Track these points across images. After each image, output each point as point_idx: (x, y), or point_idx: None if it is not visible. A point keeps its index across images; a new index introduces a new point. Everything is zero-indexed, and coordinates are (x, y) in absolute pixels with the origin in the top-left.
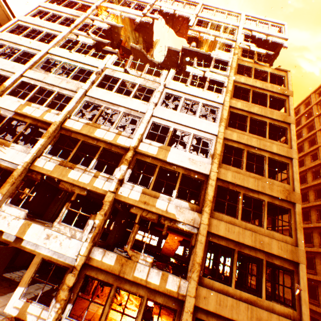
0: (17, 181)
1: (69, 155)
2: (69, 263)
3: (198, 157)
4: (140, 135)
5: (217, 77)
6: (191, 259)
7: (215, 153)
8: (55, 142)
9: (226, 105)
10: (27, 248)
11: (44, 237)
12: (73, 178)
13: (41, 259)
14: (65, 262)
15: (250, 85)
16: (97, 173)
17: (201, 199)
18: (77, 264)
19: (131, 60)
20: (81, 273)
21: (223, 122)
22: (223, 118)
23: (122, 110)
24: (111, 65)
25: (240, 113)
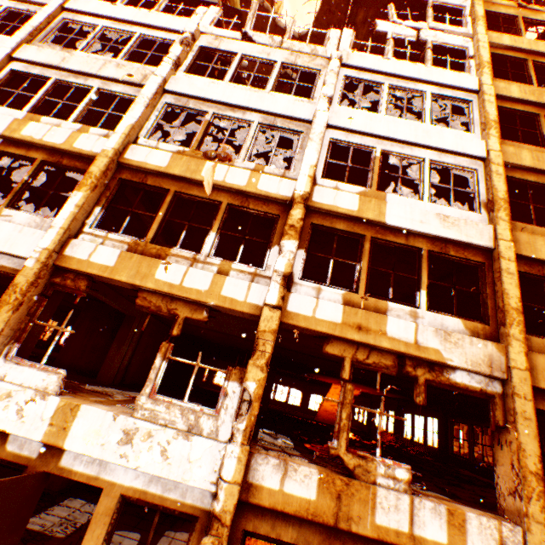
0: (29, 300)
1: (149, 228)
2: (195, 503)
3: (454, 210)
4: (311, 167)
5: (449, 39)
6: (502, 462)
7: (495, 197)
8: (109, 199)
9: (488, 92)
10: (77, 471)
11: (118, 441)
12: (170, 280)
13: (119, 498)
14: (184, 502)
15: (525, 49)
16: (225, 266)
17: (490, 309)
18: (221, 509)
19: (254, 11)
20: (232, 528)
21: (493, 128)
22: (491, 119)
23: (253, 118)
24: (209, 27)
25: (520, 108)
